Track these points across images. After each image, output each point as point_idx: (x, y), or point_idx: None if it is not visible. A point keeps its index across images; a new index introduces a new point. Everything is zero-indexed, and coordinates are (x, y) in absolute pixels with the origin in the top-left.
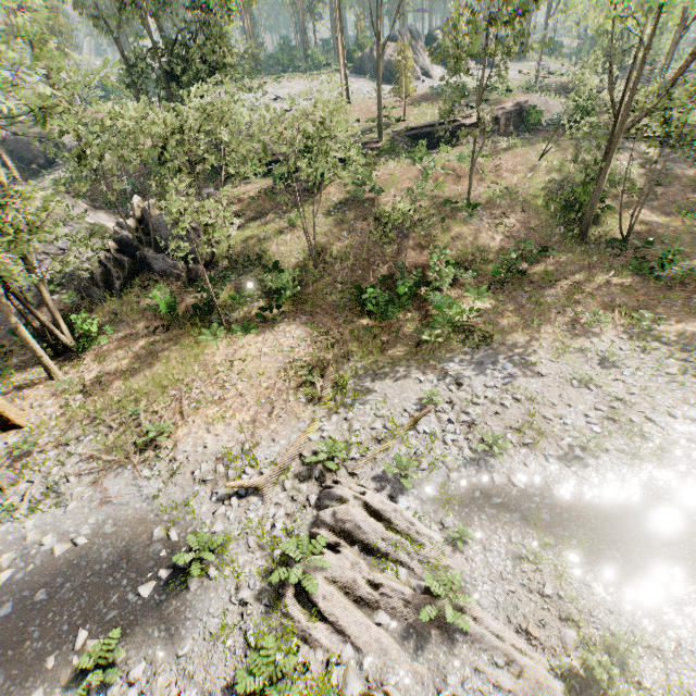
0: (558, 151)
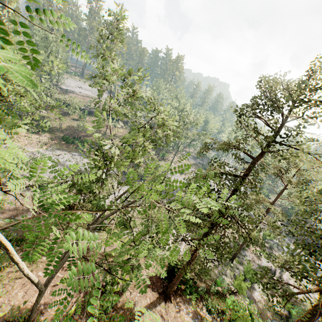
0: None
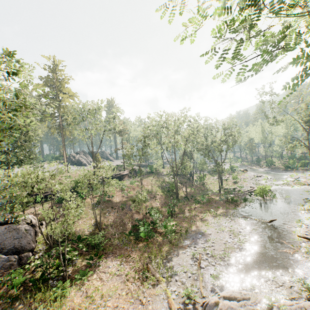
0: (154, 179)
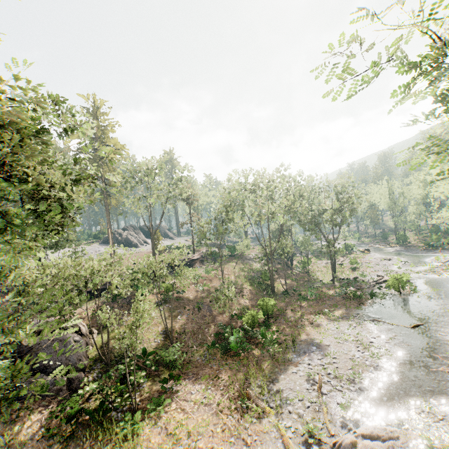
0: (237, 265)
